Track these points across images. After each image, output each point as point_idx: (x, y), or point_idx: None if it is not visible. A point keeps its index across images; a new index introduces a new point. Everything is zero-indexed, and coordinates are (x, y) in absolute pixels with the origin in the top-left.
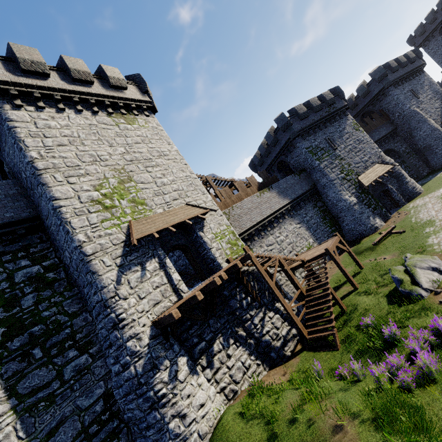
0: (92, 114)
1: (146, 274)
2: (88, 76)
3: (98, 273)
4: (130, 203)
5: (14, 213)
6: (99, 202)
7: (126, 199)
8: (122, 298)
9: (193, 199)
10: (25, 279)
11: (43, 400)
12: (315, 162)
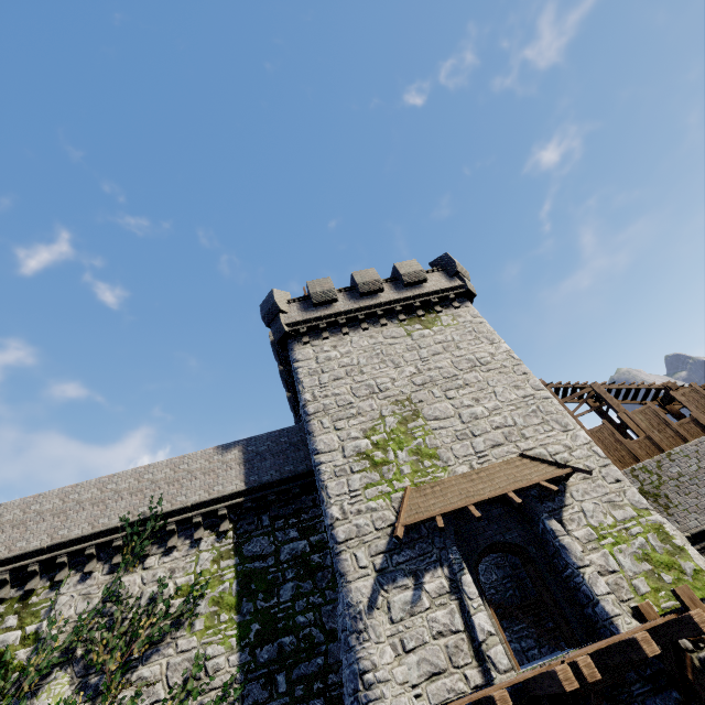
0: (379, 329)
1: (422, 598)
2: (377, 284)
3: (346, 577)
4: (412, 455)
5: (292, 465)
6: (367, 456)
7: (406, 448)
8: (372, 638)
9: (537, 444)
10: (290, 557)
11: None
12: None
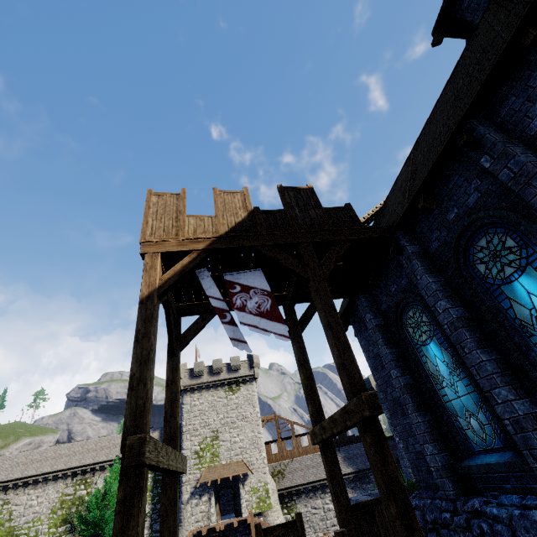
0: (217, 392)
1: (200, 502)
2: (221, 369)
3: (183, 493)
4: (211, 455)
5: None
6: (198, 453)
7: (210, 452)
8: (185, 511)
9: (249, 456)
10: None
11: (157, 536)
12: (395, 438)
